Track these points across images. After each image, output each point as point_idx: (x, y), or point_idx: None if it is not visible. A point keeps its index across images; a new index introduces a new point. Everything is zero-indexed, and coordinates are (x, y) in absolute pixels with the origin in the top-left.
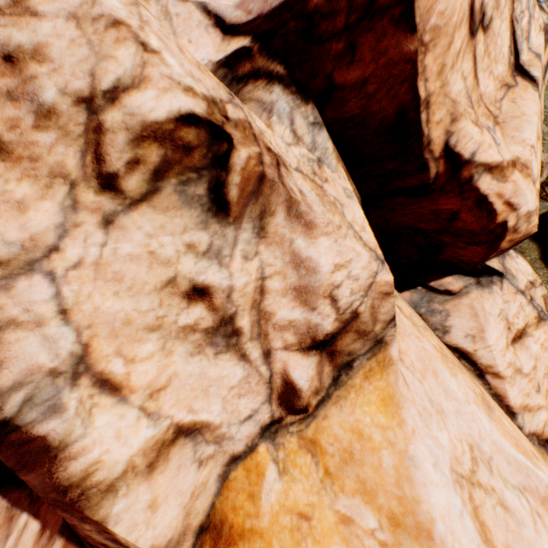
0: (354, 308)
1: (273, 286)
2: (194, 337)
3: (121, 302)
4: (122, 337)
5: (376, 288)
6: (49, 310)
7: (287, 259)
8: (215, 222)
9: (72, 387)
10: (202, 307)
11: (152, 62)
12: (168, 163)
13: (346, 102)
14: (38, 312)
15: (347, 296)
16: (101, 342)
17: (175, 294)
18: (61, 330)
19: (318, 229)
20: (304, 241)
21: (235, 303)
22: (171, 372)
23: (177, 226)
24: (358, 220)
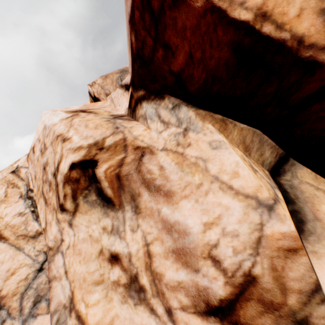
0: (246, 270)
1: (156, 250)
2: (120, 290)
3: (82, 267)
4: (83, 289)
5: (269, 244)
6: (63, 271)
7: (159, 226)
8: (110, 210)
9: (70, 316)
10: (118, 268)
11: (64, 146)
12: (75, 191)
13: (192, 76)
14: (60, 272)
15: (230, 256)
16: (77, 290)
17: (105, 260)
18: (66, 282)
19: (176, 194)
20: (168, 208)
21: (134, 265)
22: (113, 314)
23: (95, 218)
24: (227, 167)
